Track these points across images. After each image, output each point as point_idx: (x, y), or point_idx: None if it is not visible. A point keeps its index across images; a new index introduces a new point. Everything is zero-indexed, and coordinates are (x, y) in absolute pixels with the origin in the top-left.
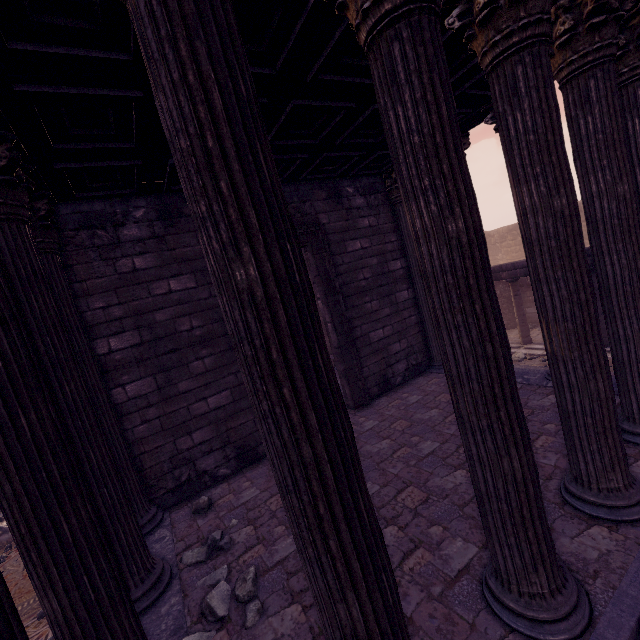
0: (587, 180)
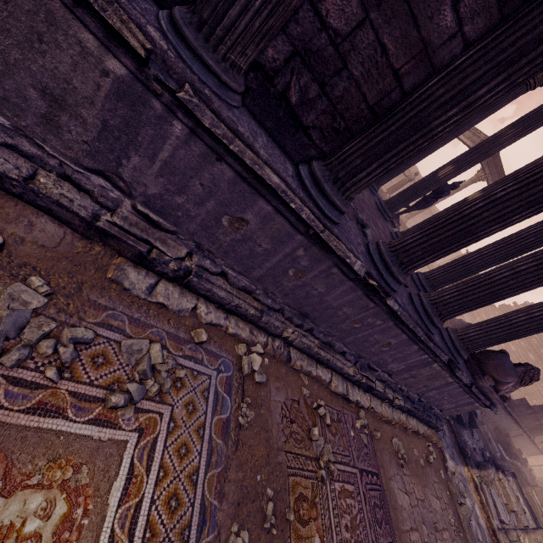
0: (478, 117)
